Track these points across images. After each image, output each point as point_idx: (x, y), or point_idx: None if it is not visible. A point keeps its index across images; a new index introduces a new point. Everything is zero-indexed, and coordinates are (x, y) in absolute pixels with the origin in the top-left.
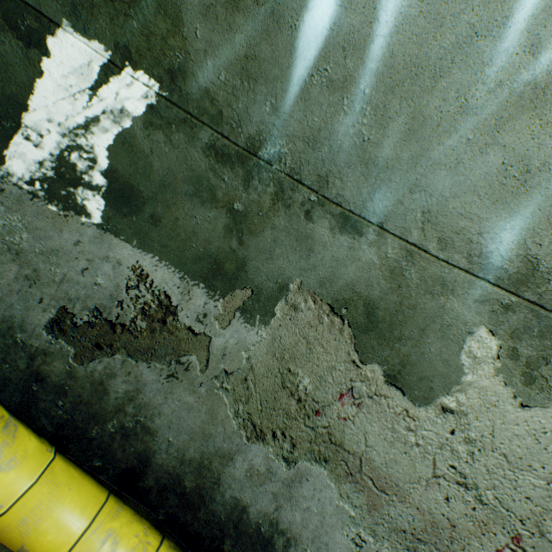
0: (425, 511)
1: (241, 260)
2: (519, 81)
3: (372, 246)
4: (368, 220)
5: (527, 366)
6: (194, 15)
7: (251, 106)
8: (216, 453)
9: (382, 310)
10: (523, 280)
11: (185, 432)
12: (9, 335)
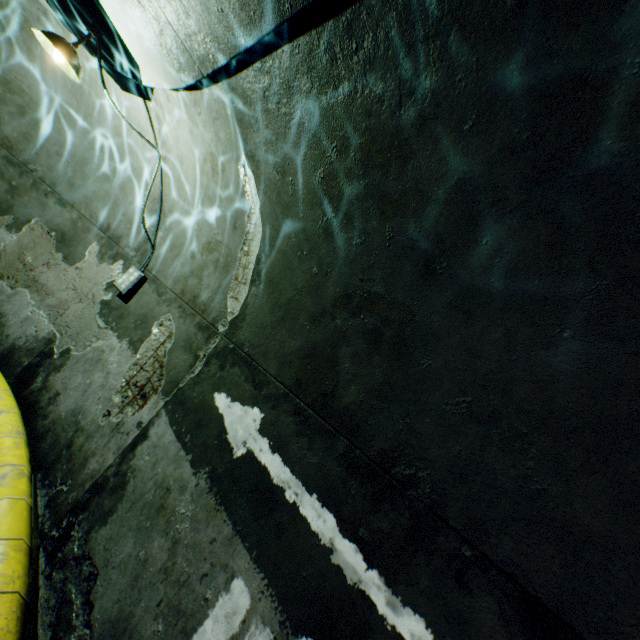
0: (61, 299)
1: (12, 205)
2: (105, 173)
3: (69, 213)
4: (70, 203)
5: (103, 255)
6: (6, 113)
7: (28, 149)
8: None
9: (69, 236)
10: (108, 230)
11: None
12: None
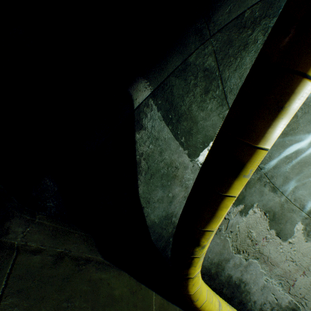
0: (283, 269)
1: (244, 195)
2: None
3: (278, 197)
4: (279, 190)
5: (307, 232)
6: None
7: None
8: (224, 259)
9: (277, 215)
10: (310, 212)
11: (214, 253)
12: (170, 219)
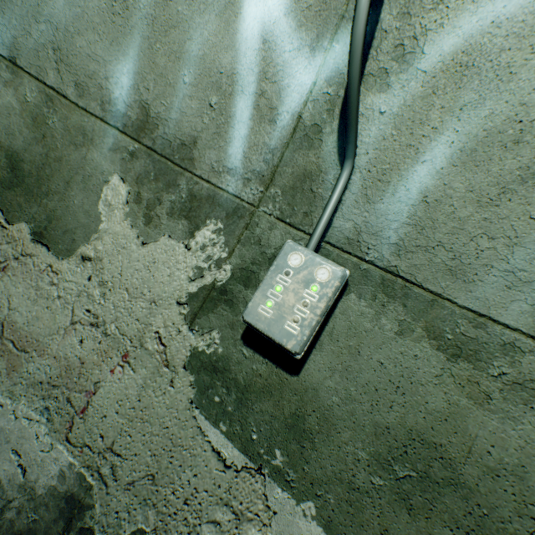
0: (63, 358)
1: None
2: None
3: (9, 86)
4: None
5: (148, 208)
6: None
7: None
8: None
9: (29, 164)
10: (143, 127)
11: None
12: None
